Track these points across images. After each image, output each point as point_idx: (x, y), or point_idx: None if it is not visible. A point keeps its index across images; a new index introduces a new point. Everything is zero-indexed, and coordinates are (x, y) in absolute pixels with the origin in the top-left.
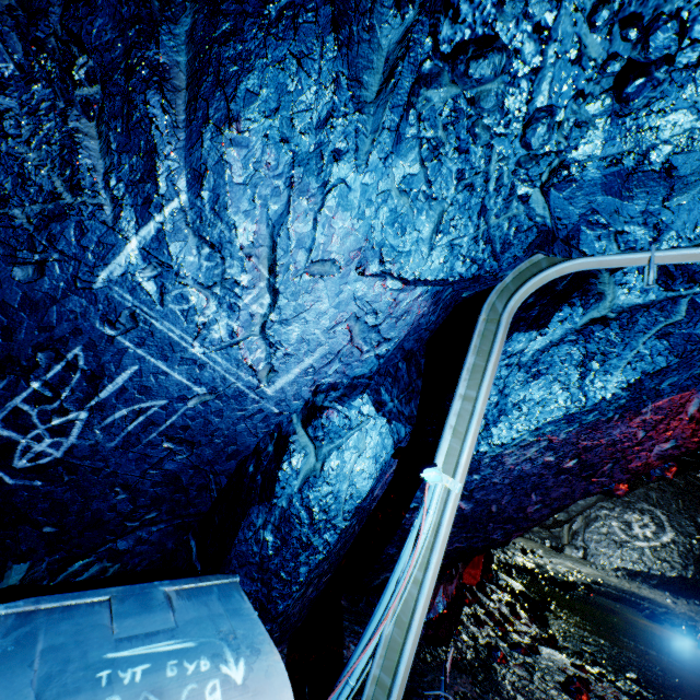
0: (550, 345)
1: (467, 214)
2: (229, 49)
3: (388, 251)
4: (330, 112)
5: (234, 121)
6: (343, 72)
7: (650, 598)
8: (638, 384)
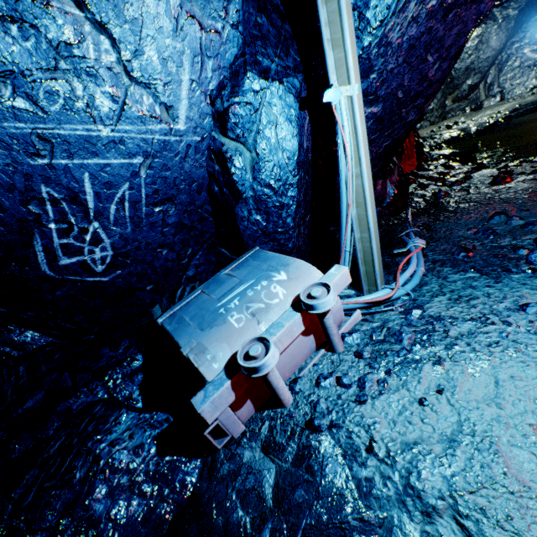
0: None
1: None
2: None
3: None
4: None
5: None
6: None
7: None
8: None
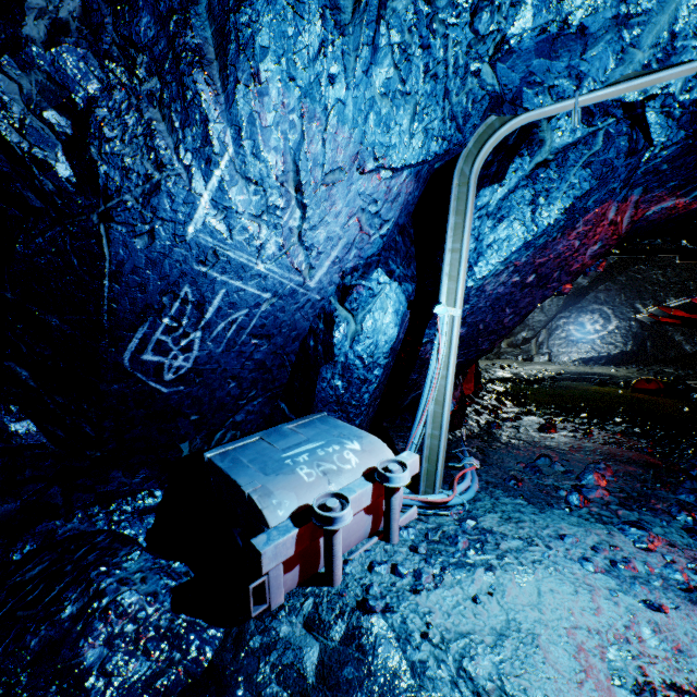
0: (508, 193)
1: (435, 101)
2: (241, 16)
3: (379, 148)
4: (321, 43)
5: (256, 77)
6: (326, 5)
7: (599, 373)
8: (571, 207)
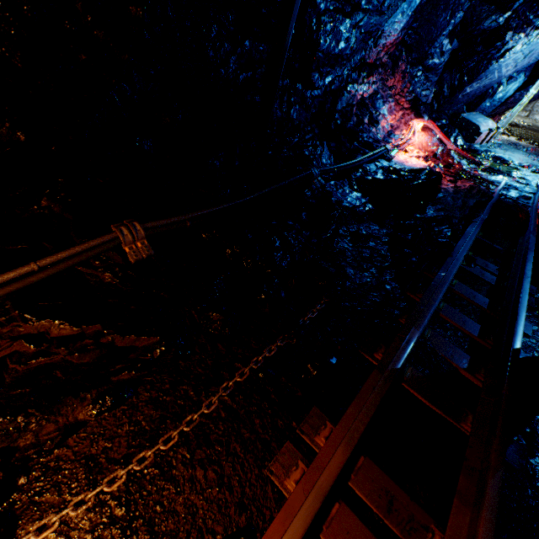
0: None
1: None
2: None
3: None
4: None
5: None
6: None
7: None
8: None
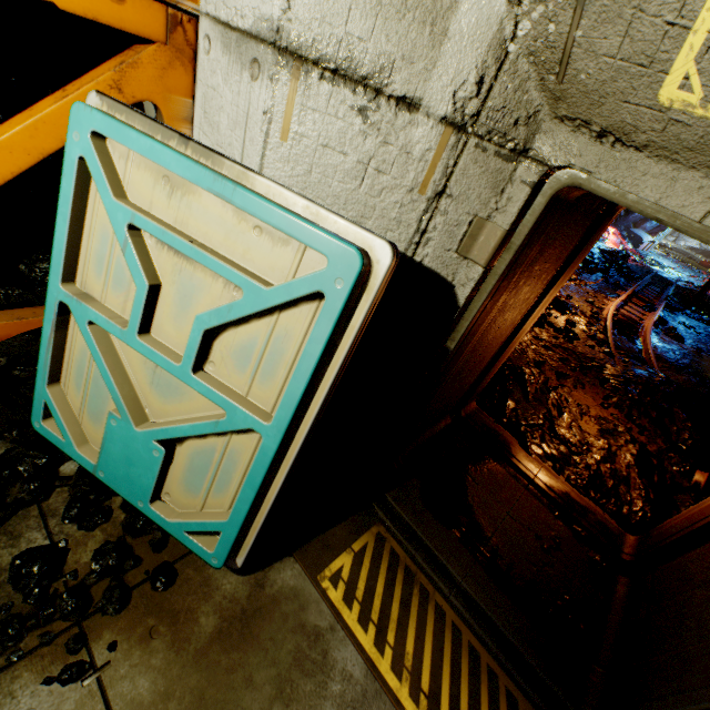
0: None
1: None
2: None
3: None
4: None
5: None
6: None
7: (692, 255)
8: None
